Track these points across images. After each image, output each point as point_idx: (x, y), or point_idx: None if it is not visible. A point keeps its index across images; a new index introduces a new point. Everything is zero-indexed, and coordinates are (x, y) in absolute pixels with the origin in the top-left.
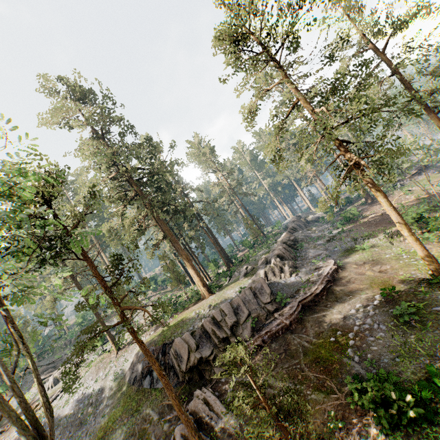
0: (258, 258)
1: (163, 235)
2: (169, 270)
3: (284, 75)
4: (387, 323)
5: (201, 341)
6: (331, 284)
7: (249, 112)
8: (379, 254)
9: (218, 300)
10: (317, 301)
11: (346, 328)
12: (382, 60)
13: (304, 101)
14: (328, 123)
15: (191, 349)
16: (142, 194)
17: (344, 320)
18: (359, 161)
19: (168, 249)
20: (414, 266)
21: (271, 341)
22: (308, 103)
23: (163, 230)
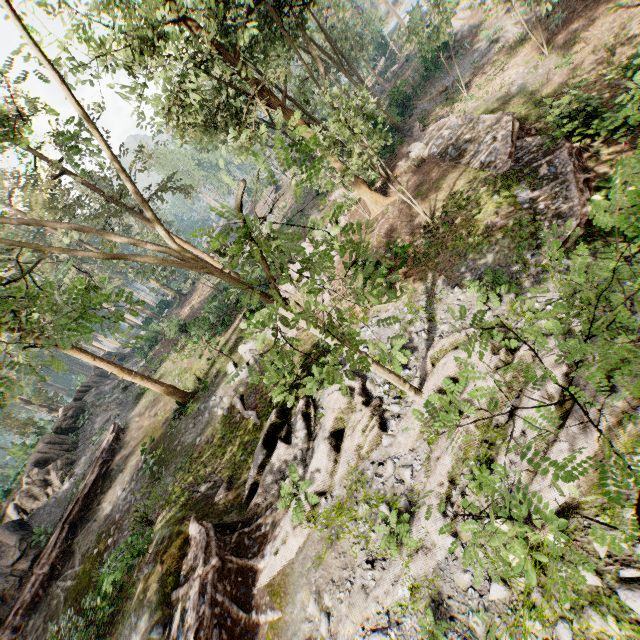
0: None
1: None
2: None
3: None
4: (143, 488)
5: None
6: (108, 464)
7: None
8: None
9: None
10: (91, 502)
11: (111, 523)
12: (35, 155)
13: None
14: None
15: None
16: None
17: (111, 512)
18: None
19: None
20: None
21: (30, 616)
22: None
23: None
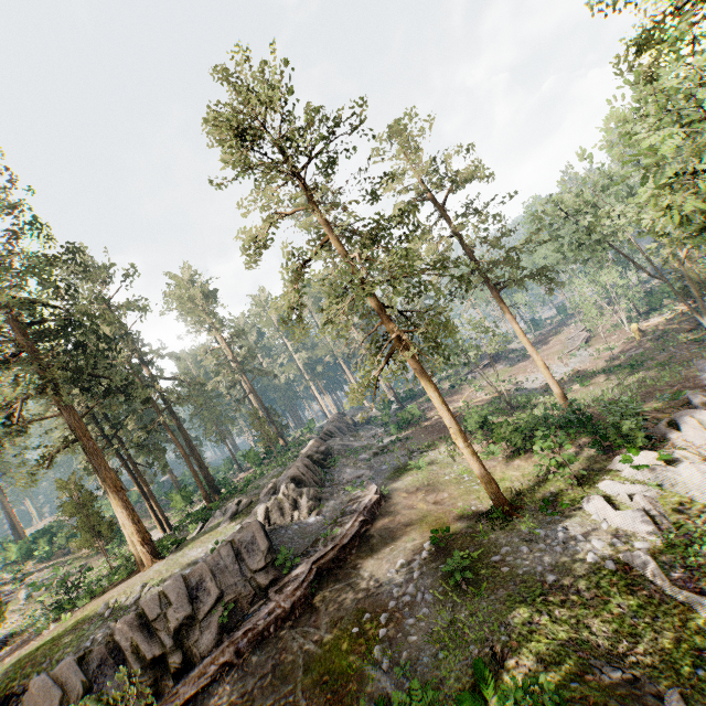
0: (264, 483)
1: (67, 438)
2: (78, 512)
3: (309, 200)
4: (435, 589)
5: (102, 673)
6: (367, 526)
7: (249, 239)
8: (437, 475)
9: (168, 572)
10: (344, 559)
11: (379, 606)
12: (441, 216)
13: (335, 241)
14: (358, 275)
15: (69, 699)
16: (34, 354)
17: (377, 590)
18: (401, 336)
19: (84, 468)
20: (475, 493)
21: (252, 649)
22: (340, 245)
23: (72, 428)
